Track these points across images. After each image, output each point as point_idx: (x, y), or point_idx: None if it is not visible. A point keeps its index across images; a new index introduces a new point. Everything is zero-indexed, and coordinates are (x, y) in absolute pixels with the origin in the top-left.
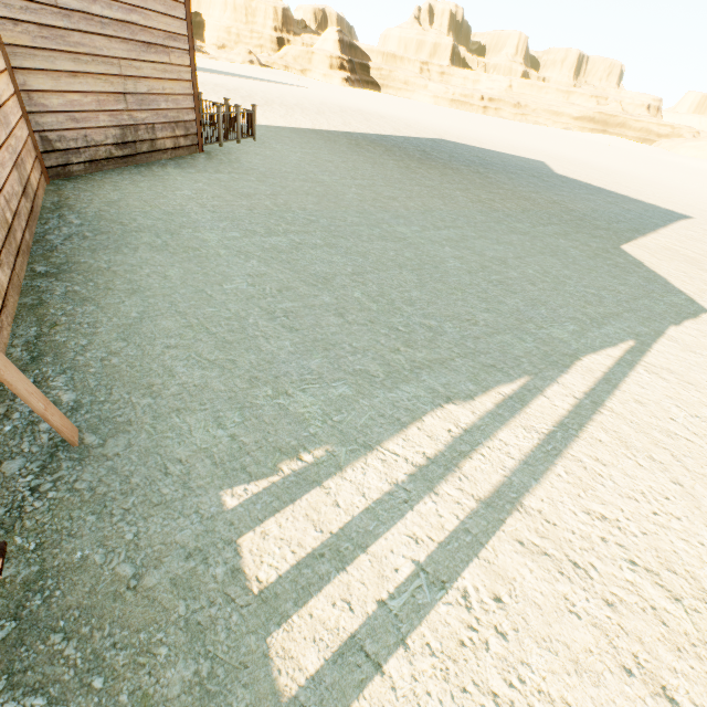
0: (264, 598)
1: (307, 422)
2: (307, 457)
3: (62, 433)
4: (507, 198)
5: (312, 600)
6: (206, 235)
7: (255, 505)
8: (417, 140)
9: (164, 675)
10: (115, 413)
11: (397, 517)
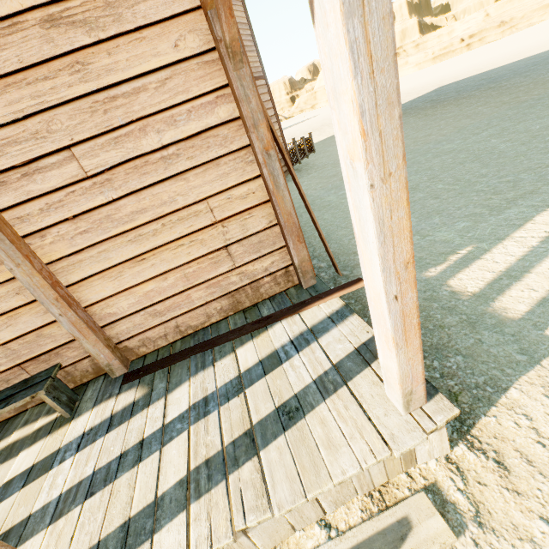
0: (477, 296)
1: (451, 241)
2: (462, 252)
3: (337, 268)
4: (530, 89)
5: (506, 292)
6: (328, 199)
7: (445, 272)
8: (421, 98)
9: (444, 321)
10: (347, 264)
11: (542, 258)
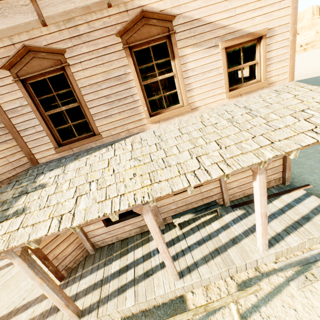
0: None
1: None
2: None
3: None
4: None
5: None
6: None
7: None
8: None
9: None
10: None
11: None
